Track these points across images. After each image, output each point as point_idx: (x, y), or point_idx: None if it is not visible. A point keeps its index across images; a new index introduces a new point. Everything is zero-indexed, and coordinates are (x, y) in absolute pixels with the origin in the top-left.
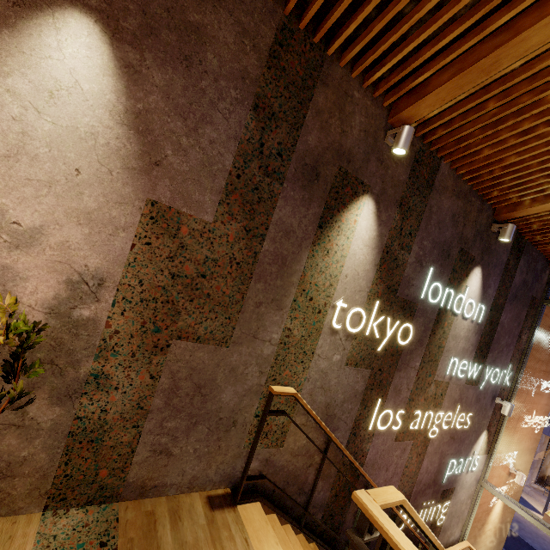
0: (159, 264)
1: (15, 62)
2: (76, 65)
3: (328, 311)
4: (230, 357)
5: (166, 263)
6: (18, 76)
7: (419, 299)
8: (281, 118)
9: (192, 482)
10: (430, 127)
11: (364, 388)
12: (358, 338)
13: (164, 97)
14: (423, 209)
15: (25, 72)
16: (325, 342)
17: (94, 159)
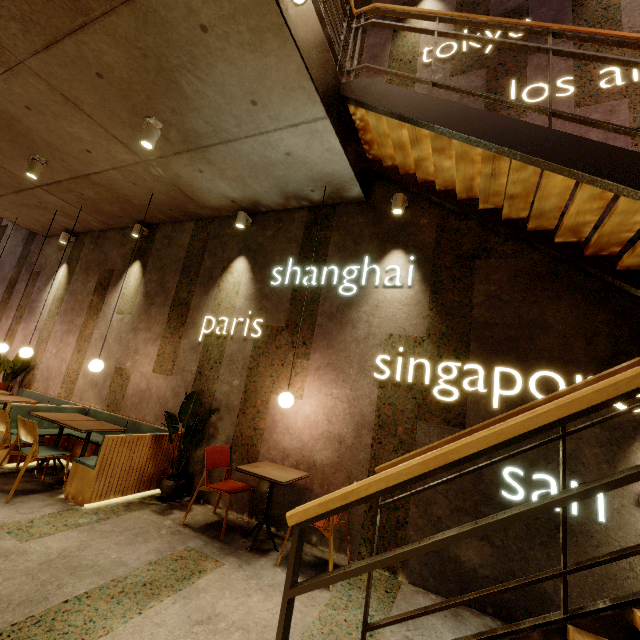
0: None
1: None
2: None
3: (418, 59)
4: None
5: None
6: None
7: (528, 2)
8: None
9: None
10: None
11: (485, 83)
12: (457, 58)
13: None
14: None
15: None
16: (422, 74)
17: None
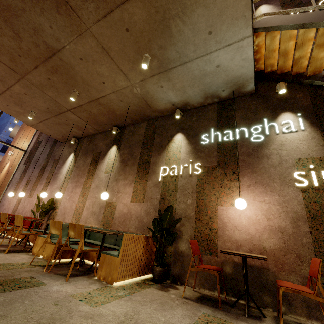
0: None
1: None
2: None
3: None
4: None
5: None
6: None
7: None
8: None
9: None
10: None
11: None
12: None
13: None
14: None
15: None
16: None
17: None
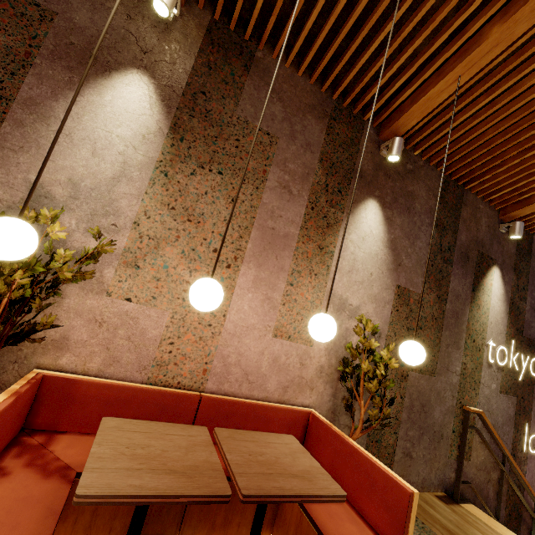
0: (402, 322)
1: (352, 227)
2: (370, 223)
3: (484, 349)
4: (436, 384)
5: (404, 321)
6: (353, 233)
7: None
8: (448, 228)
9: (423, 483)
10: (528, 218)
11: (514, 413)
12: (504, 370)
13: (401, 230)
14: (528, 270)
15: (355, 231)
16: (485, 373)
17: (377, 267)
